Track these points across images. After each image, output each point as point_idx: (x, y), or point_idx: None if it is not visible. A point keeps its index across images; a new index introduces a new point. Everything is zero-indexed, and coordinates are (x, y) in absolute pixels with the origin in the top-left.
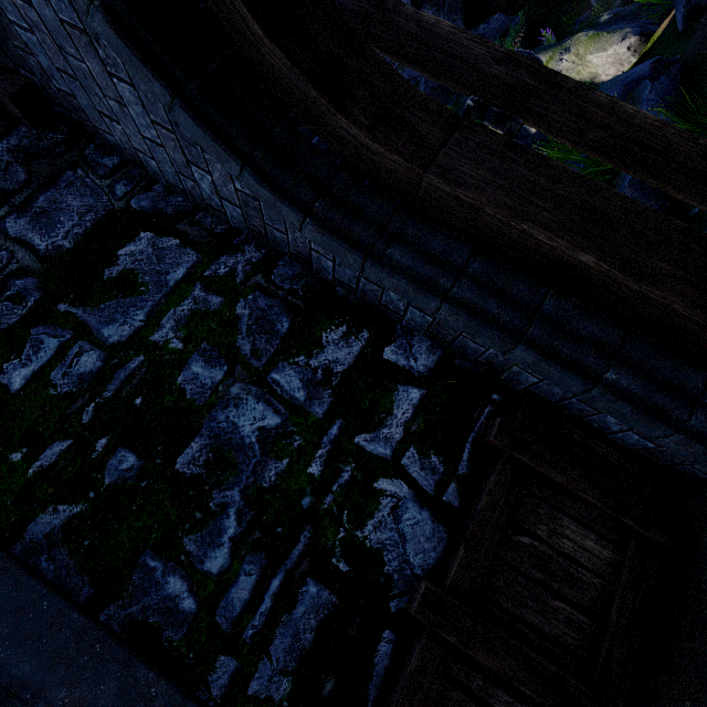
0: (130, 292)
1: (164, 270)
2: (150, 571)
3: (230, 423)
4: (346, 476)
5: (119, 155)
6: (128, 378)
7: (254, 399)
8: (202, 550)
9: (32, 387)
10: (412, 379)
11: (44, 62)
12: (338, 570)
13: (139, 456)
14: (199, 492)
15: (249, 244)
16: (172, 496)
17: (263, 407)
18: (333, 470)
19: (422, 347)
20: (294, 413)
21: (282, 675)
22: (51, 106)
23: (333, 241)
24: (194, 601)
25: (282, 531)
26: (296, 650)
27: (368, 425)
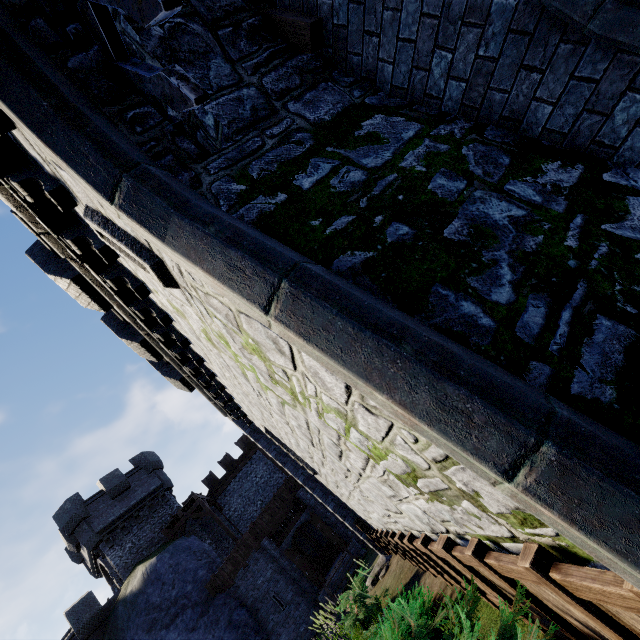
0: (376, 142)
1: (397, 132)
2: (443, 297)
3: (481, 212)
4: (603, 249)
5: (354, 77)
6: (388, 185)
7: (496, 199)
8: (486, 287)
9: (318, 187)
10: (638, 193)
11: (339, 1)
12: (626, 312)
13: (411, 228)
14: (469, 251)
15: (458, 120)
16: (447, 252)
17: (506, 204)
18: (588, 244)
19: (638, 174)
20: (536, 209)
21: (602, 383)
22: (323, 40)
23: (629, 12)
24: (491, 320)
25: (556, 281)
26: (609, 365)
27: (609, 219)
